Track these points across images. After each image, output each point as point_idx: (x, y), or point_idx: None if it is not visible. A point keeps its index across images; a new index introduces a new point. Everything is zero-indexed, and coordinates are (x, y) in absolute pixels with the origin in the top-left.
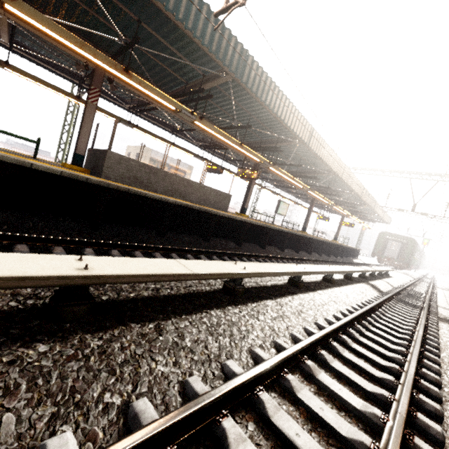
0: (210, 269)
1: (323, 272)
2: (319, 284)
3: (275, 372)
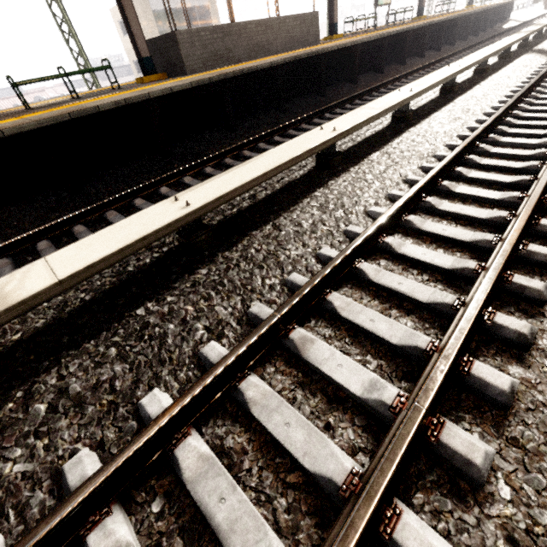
0: (389, 102)
1: (479, 61)
2: (473, 80)
3: (470, 147)
